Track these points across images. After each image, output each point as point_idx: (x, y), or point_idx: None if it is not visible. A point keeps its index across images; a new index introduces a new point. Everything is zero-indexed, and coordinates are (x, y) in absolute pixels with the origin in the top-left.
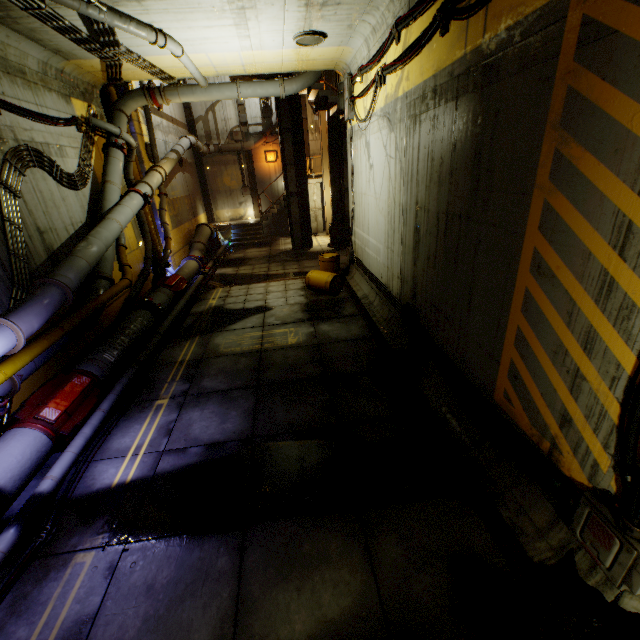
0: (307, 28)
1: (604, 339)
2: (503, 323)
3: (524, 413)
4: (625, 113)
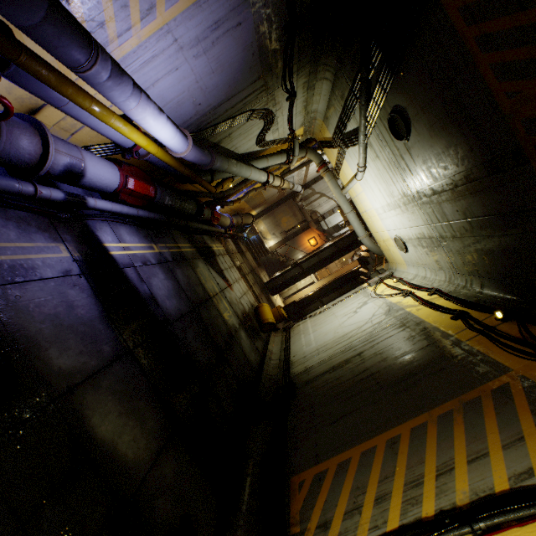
0: (406, 241)
1: (391, 504)
2: (344, 448)
3: (302, 501)
4: (491, 428)
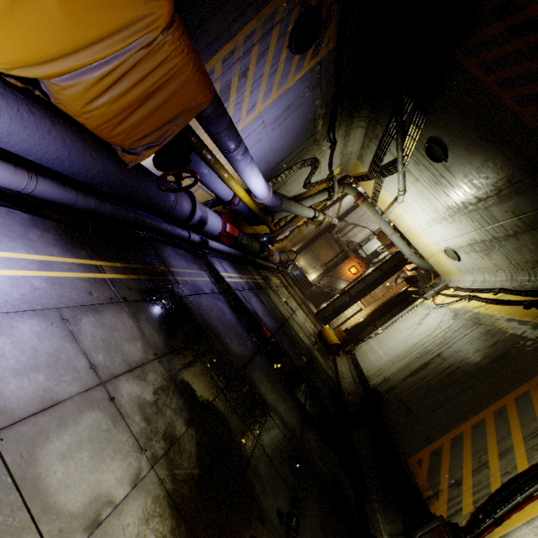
0: (456, 250)
1: (515, 454)
2: (452, 427)
3: (426, 473)
4: None
